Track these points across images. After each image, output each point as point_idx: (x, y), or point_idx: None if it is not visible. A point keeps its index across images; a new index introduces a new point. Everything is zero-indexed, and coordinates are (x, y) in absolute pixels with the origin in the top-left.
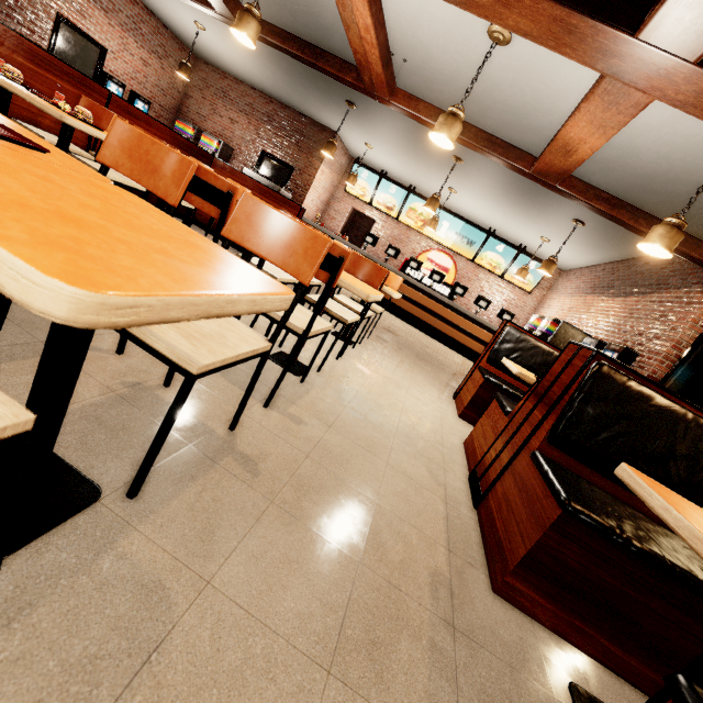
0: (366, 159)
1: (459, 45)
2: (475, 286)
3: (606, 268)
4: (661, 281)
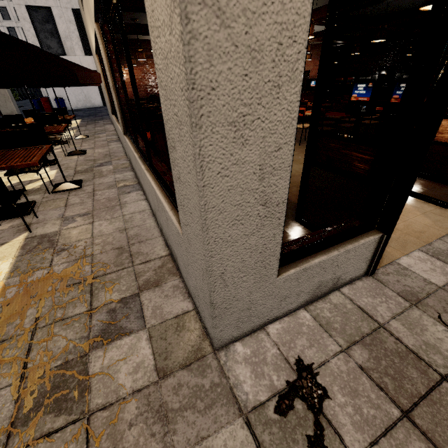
0: None
1: None
2: None
3: None
4: None
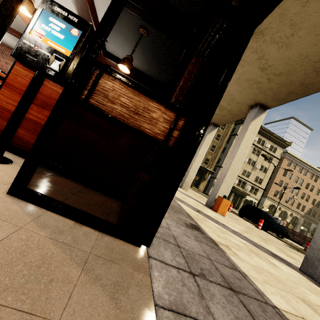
0: None
1: None
2: None
3: None
4: None
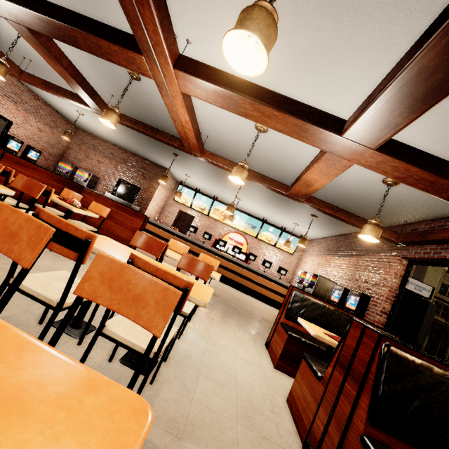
0: (186, 182)
1: (239, 131)
2: (260, 252)
3: (333, 239)
4: (367, 248)
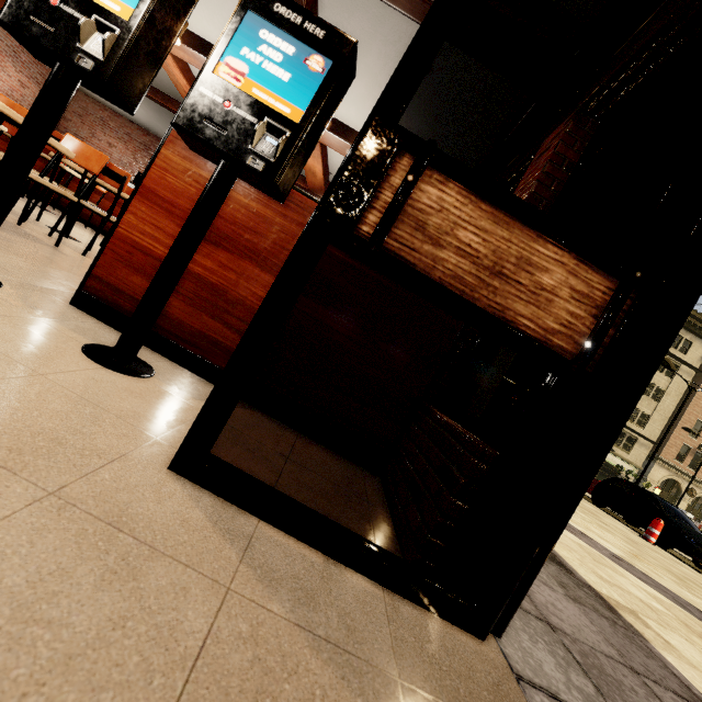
0: None
1: None
2: None
3: None
4: None
